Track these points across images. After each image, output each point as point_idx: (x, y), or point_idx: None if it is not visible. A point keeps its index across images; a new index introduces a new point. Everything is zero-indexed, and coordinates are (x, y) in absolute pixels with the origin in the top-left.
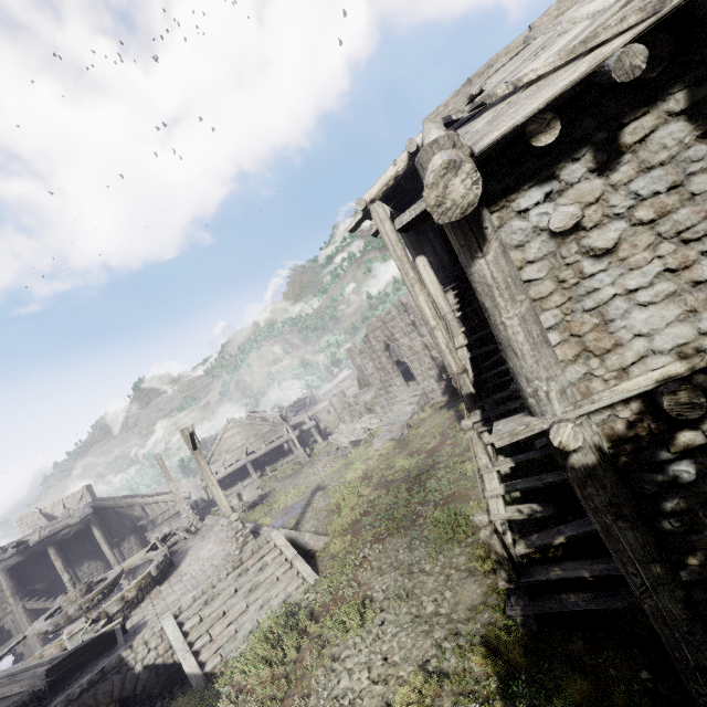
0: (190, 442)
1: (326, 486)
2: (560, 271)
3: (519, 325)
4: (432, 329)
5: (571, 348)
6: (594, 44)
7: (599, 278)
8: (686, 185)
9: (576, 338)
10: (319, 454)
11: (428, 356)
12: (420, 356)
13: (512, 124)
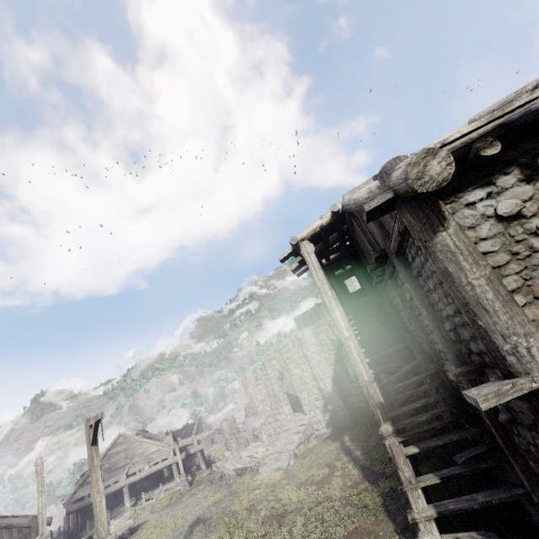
0: (92, 433)
1: (208, 518)
2: (512, 245)
3: (487, 284)
4: (346, 339)
5: None
6: (510, 109)
7: None
8: None
9: None
10: (201, 482)
11: (315, 386)
12: (308, 386)
13: (468, 137)
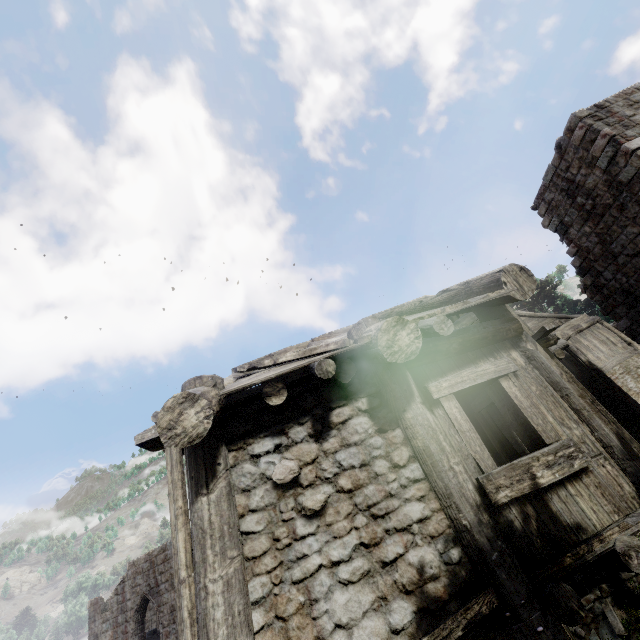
0: None
1: None
2: (277, 526)
3: (222, 592)
4: (180, 583)
5: (274, 638)
6: (315, 353)
7: (308, 542)
8: (371, 464)
9: (280, 622)
10: None
11: None
12: None
13: (251, 381)
